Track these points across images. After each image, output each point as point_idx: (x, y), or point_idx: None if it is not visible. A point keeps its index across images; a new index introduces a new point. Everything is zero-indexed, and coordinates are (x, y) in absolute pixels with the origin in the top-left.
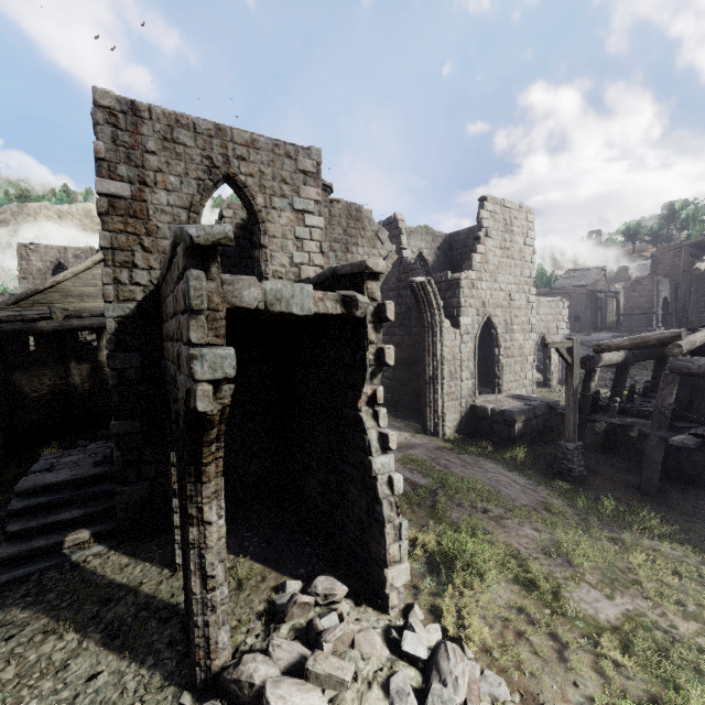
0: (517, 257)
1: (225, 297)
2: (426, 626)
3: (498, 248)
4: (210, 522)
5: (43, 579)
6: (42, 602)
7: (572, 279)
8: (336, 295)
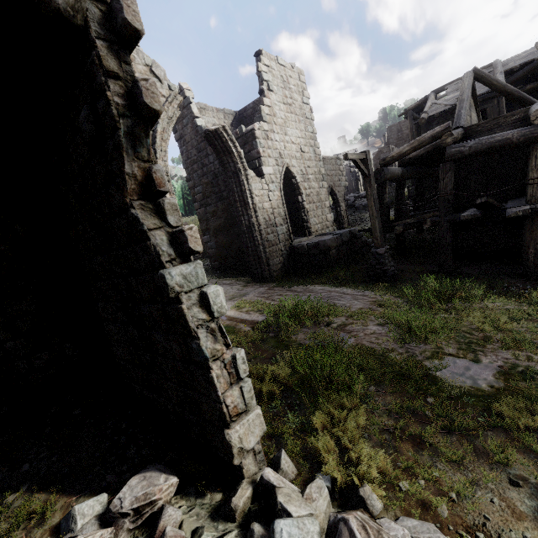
0: (299, 113)
1: None
2: (305, 491)
3: (282, 103)
4: None
5: None
6: None
7: None
8: None
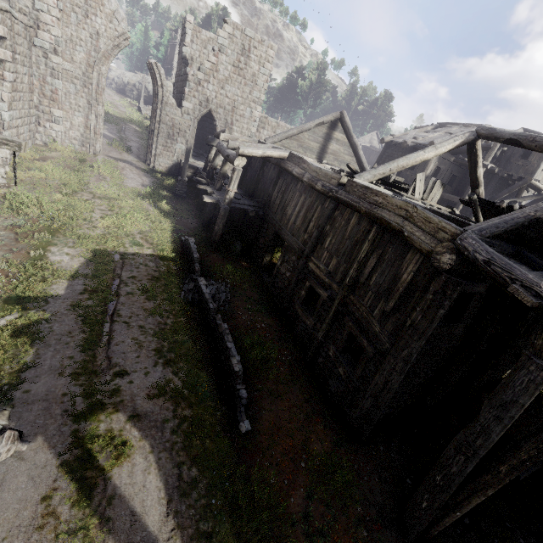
0: (249, 78)
1: None
2: None
3: (231, 65)
4: None
5: None
6: None
7: None
8: None
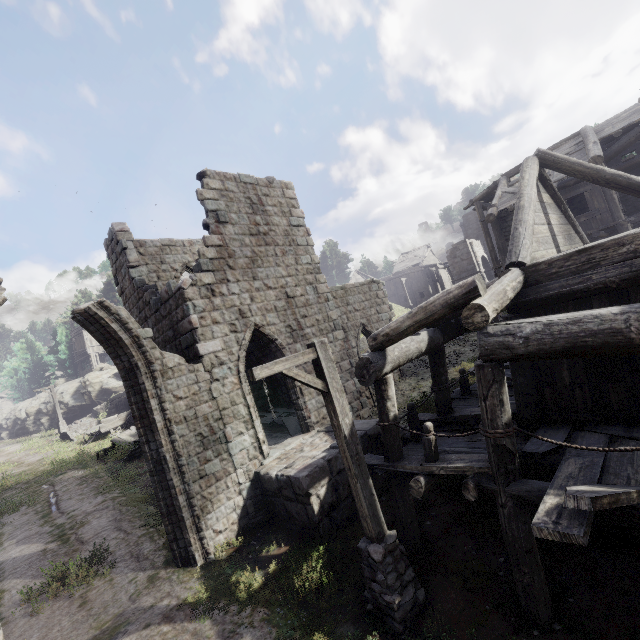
0: (283, 242)
1: None
2: None
3: (247, 235)
4: None
5: None
6: None
7: (406, 261)
8: None
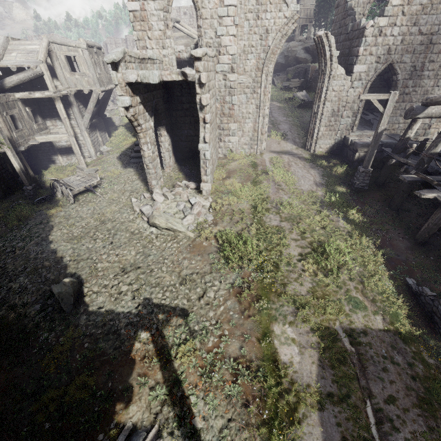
0: None
1: (124, 79)
2: (204, 200)
3: None
4: (144, 151)
5: (139, 164)
6: (137, 169)
7: None
8: (178, 71)
